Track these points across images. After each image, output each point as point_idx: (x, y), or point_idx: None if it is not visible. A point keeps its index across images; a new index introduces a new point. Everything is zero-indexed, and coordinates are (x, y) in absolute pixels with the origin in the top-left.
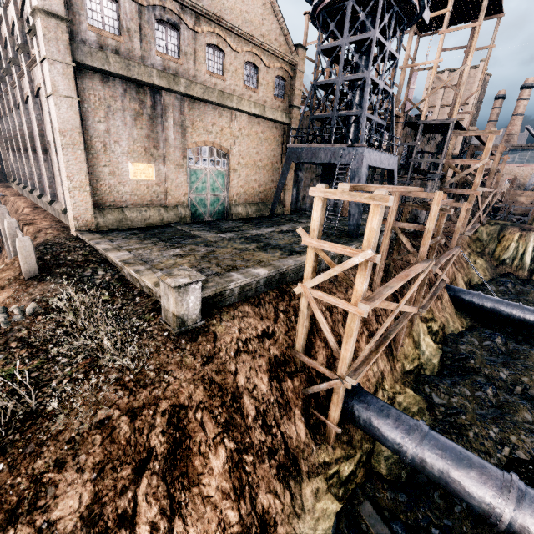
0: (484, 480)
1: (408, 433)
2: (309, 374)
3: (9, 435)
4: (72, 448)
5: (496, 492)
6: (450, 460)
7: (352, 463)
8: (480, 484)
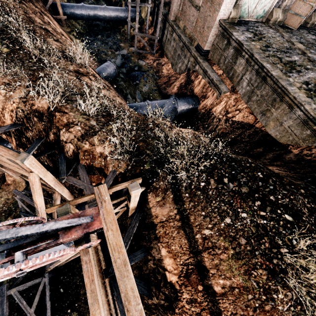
0: (101, 9)
1: (81, 8)
2: (42, 1)
3: (1, 13)
4: (22, 8)
5: (104, 10)
6: (93, 9)
7: (75, 32)
8: (100, 11)
